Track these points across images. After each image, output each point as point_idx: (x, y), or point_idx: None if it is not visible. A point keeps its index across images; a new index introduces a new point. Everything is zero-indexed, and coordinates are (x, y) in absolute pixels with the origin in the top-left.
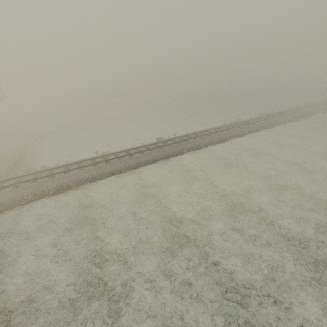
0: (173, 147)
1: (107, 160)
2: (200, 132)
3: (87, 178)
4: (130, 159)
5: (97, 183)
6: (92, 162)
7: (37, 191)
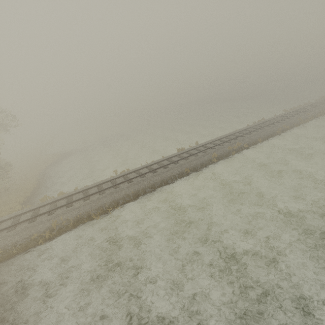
0: (199, 157)
1: (129, 180)
2: (224, 136)
3: (109, 204)
4: (153, 175)
5: (122, 209)
6: (112, 183)
7: (55, 226)
